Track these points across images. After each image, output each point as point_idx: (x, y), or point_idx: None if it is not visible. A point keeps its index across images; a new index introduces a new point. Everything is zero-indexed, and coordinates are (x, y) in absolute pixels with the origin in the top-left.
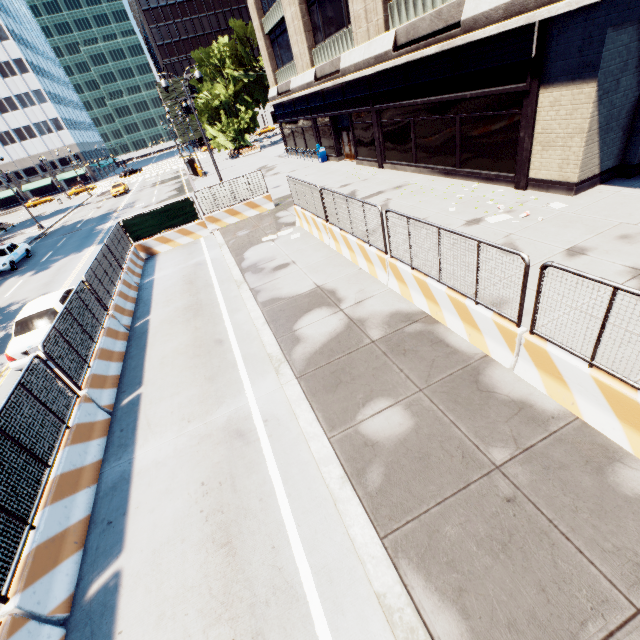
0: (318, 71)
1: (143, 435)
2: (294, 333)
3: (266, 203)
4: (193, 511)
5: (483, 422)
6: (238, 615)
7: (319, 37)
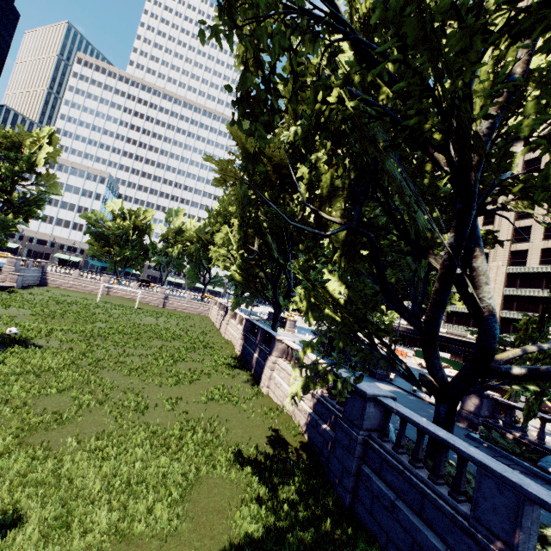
0: (448, 331)
1: None
2: None
3: None
4: None
5: None
6: None
7: (450, 322)
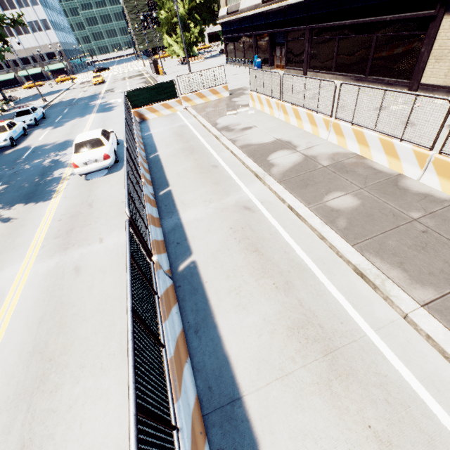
0: None
1: (181, 208)
2: (268, 162)
3: (224, 91)
4: (230, 239)
5: (403, 202)
6: (273, 275)
7: None
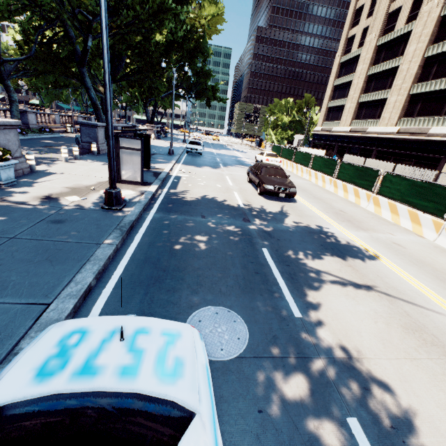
0: (353, 129)
1: None
2: None
3: None
4: None
5: None
6: None
7: (358, 118)
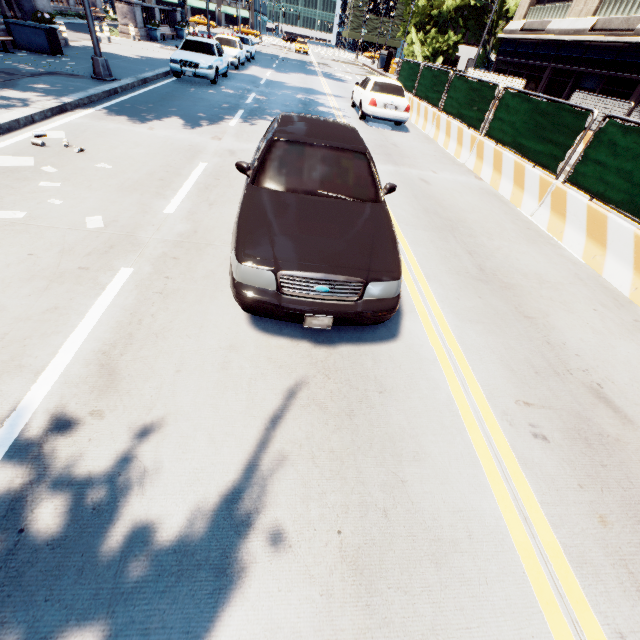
0: (601, 22)
1: None
2: None
3: None
4: None
5: None
6: None
7: None
